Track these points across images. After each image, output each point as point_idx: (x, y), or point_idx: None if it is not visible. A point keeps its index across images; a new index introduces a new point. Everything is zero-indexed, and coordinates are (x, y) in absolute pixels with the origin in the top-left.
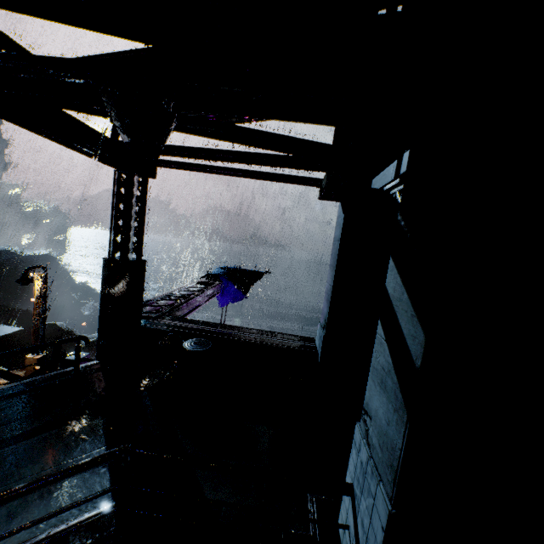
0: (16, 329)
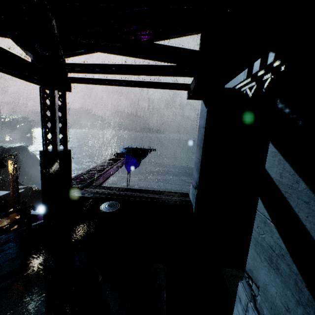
0: (5, 192)
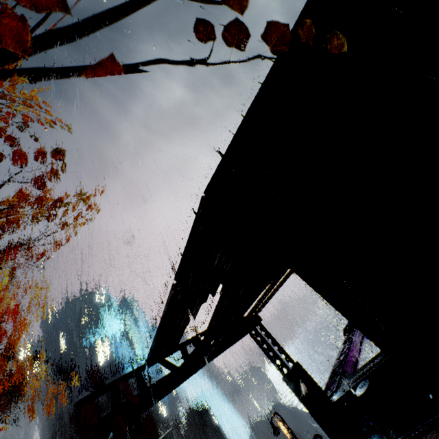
0: None
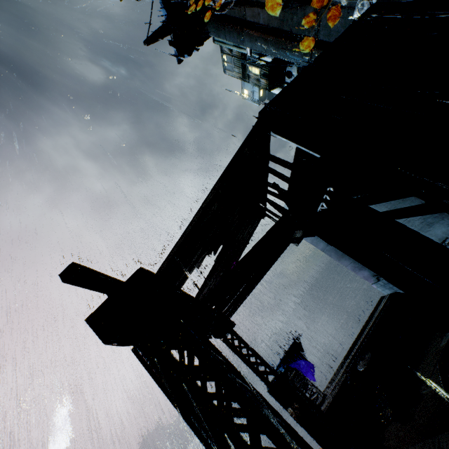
0: None
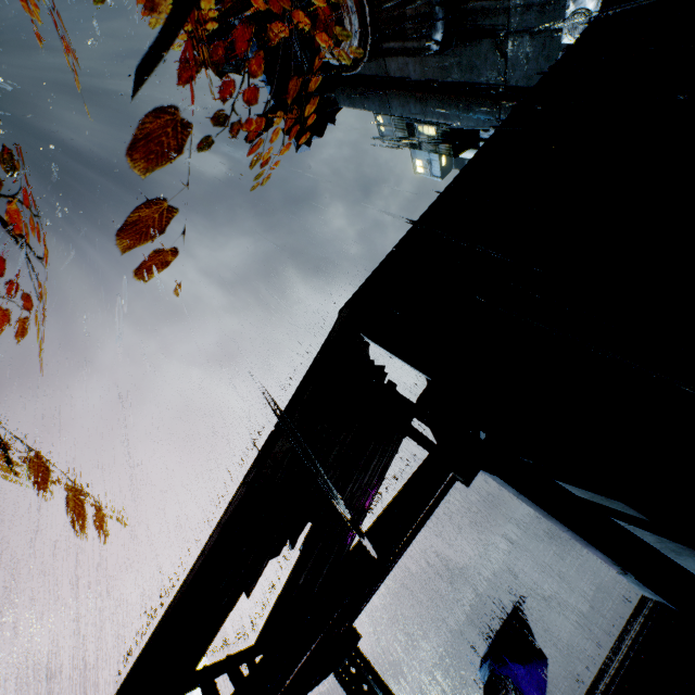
0: None
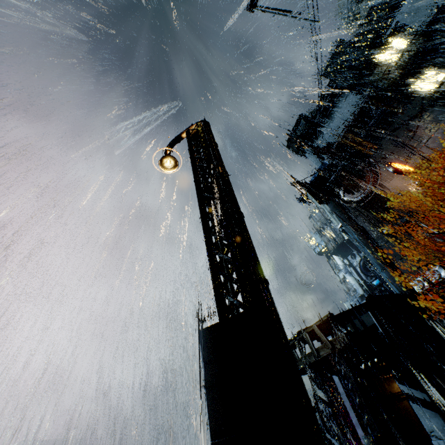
0: None
